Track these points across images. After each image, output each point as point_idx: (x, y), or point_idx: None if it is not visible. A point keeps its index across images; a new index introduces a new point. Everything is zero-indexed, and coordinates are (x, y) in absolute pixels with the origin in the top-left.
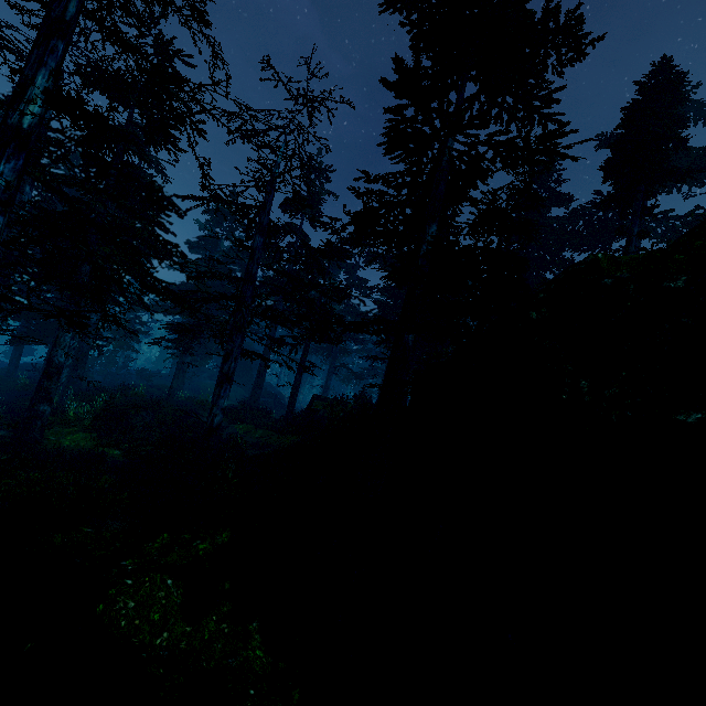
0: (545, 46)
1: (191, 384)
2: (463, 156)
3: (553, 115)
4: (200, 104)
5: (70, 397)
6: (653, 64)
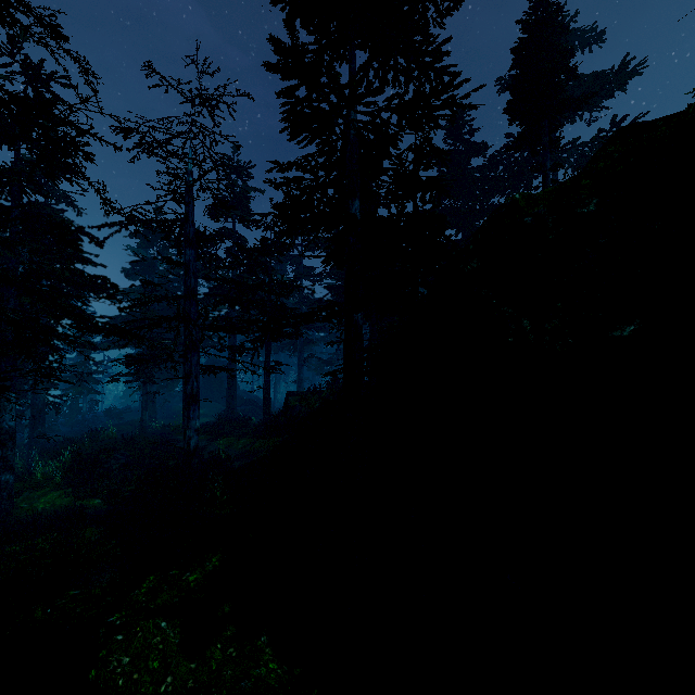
0: (421, 1)
1: (164, 411)
2: (368, 125)
3: (446, 68)
4: (75, 126)
5: (35, 458)
6: (530, 0)
